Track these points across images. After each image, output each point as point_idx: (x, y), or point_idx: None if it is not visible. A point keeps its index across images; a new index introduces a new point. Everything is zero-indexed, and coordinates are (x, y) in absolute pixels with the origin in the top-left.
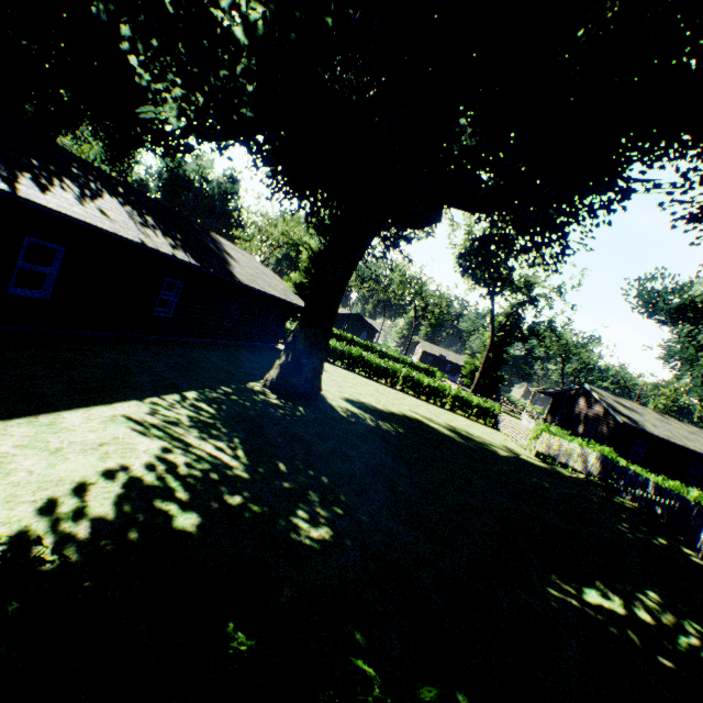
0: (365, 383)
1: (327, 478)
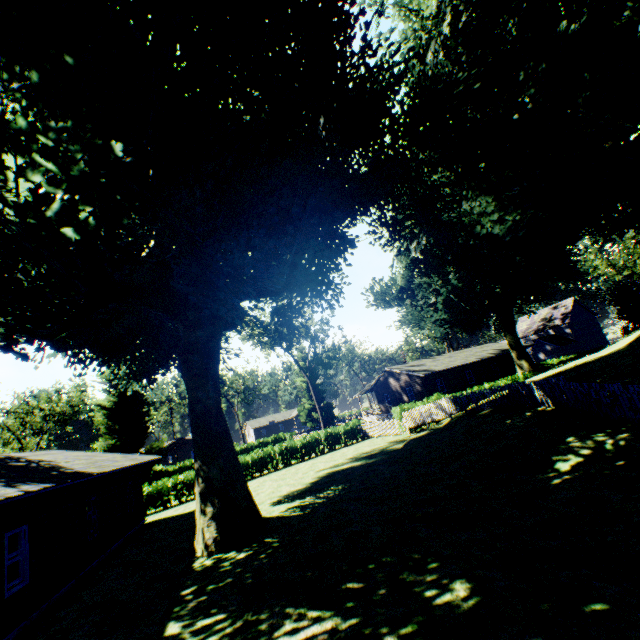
0: (259, 483)
1: (385, 556)
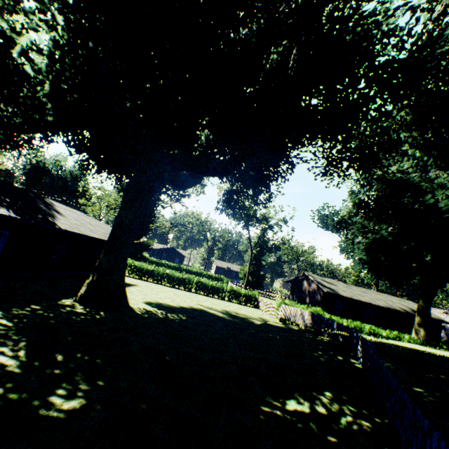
0: (168, 290)
1: (102, 360)
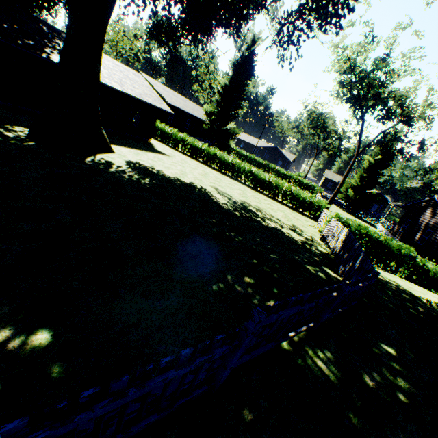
0: (200, 170)
1: None
